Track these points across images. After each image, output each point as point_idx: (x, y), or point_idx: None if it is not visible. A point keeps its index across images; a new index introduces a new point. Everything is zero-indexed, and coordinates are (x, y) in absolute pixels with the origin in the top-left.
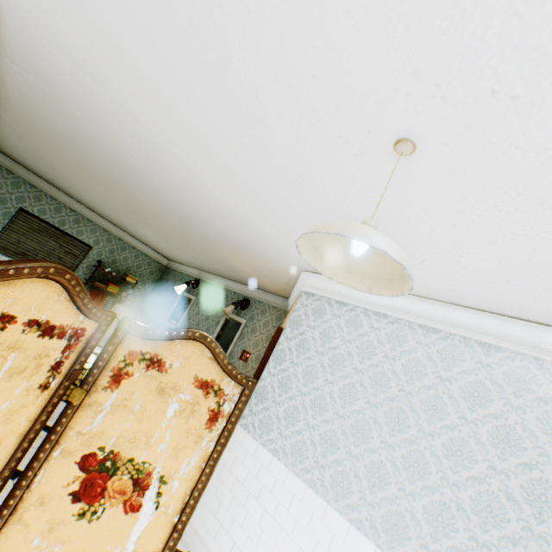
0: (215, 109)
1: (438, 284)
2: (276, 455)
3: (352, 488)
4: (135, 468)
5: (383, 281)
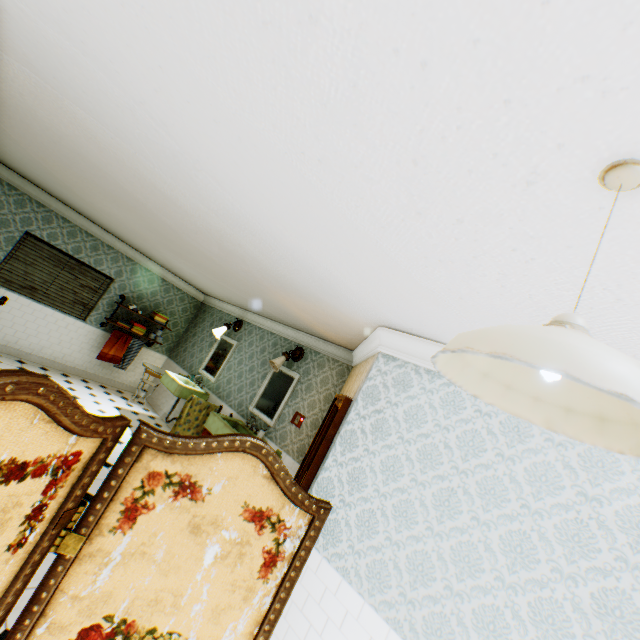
0: (279, 107)
1: None
2: (346, 577)
3: None
4: None
5: (582, 416)
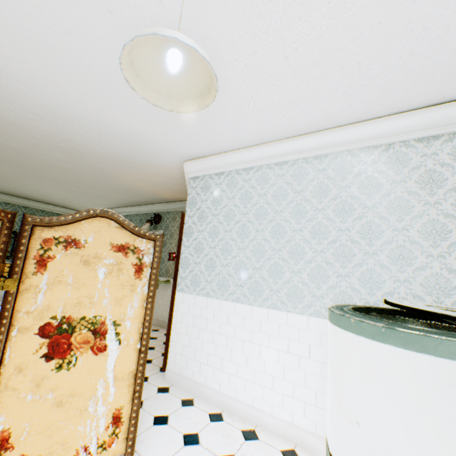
0: None
1: (274, 123)
2: (209, 296)
3: (263, 288)
4: (90, 323)
5: (206, 94)
